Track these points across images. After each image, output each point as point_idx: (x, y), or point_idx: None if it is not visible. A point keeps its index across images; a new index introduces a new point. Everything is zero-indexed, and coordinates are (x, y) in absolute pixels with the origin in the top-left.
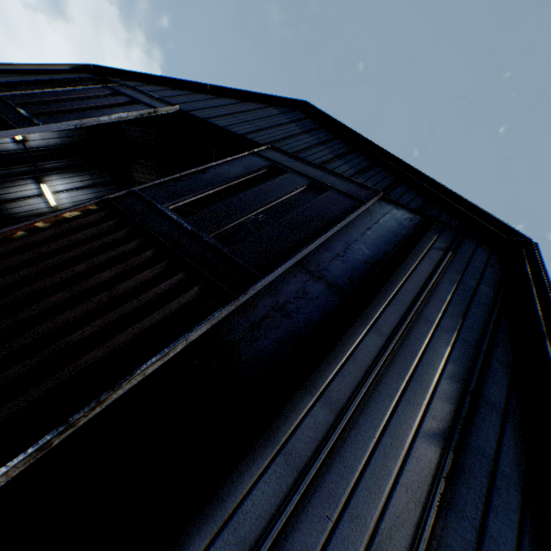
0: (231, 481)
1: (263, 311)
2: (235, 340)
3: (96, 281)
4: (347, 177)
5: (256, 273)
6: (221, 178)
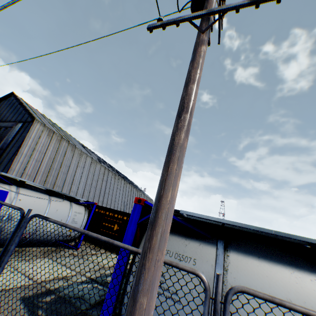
0: None
1: None
2: None
3: None
4: (13, 121)
5: None
6: None
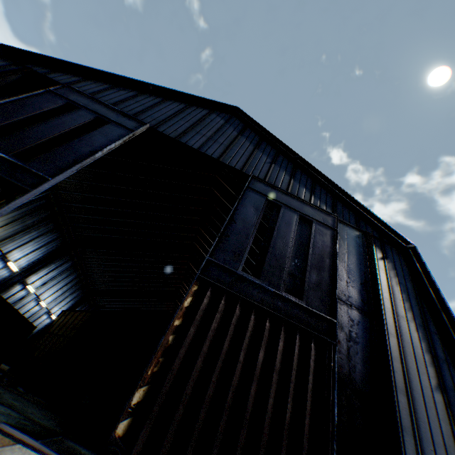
0: None
1: (344, 344)
2: (347, 372)
3: (260, 364)
4: (314, 205)
5: (330, 319)
6: (250, 225)
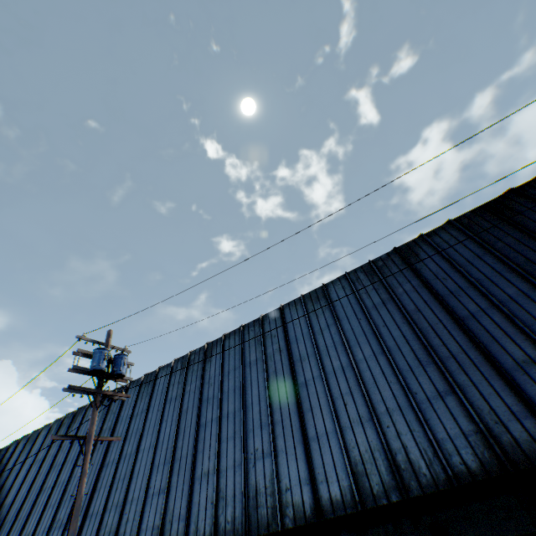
0: None
1: None
2: None
3: None
4: None
5: None
6: None
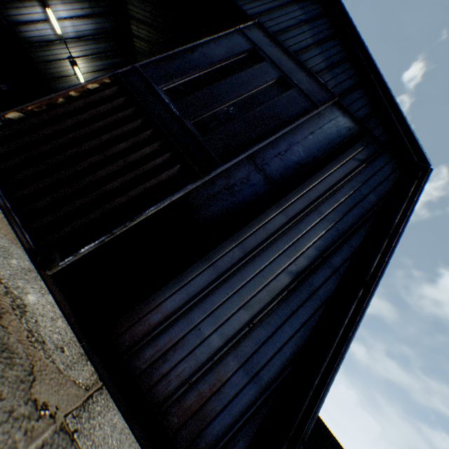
0: (187, 272)
1: (218, 188)
2: (198, 204)
3: (116, 150)
4: (314, 75)
5: (218, 161)
6: (206, 61)
